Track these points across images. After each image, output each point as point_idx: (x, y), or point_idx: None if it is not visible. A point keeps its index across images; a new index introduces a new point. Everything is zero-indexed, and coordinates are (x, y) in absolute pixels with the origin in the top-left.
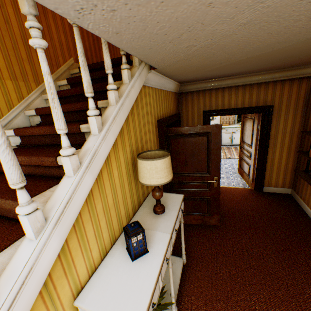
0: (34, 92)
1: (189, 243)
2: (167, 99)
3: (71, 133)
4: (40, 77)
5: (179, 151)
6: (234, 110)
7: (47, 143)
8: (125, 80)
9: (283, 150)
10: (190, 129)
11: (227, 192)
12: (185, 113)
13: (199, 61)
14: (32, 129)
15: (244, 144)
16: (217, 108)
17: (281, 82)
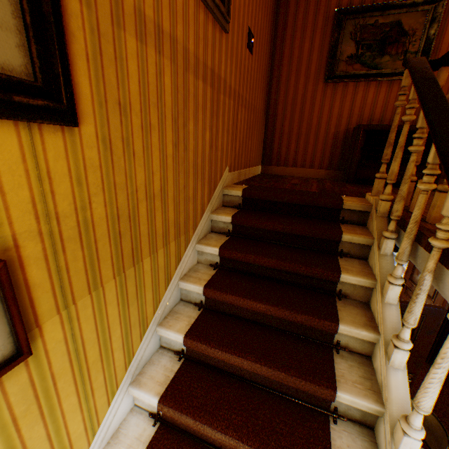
0: (190, 243)
1: None
2: None
3: (311, 393)
4: (198, 215)
5: None
6: None
7: (241, 374)
8: (389, 298)
9: None
10: None
11: None
12: None
13: None
14: (227, 354)
15: (414, 286)
16: None
17: None
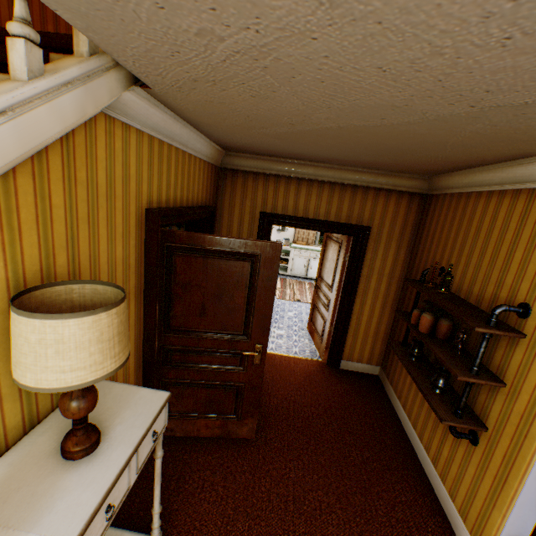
0: None
1: (182, 488)
2: (187, 170)
3: None
4: None
5: (192, 284)
6: (313, 221)
7: None
8: (16, 70)
9: (376, 302)
10: (220, 243)
11: (283, 366)
12: (228, 209)
13: (247, 100)
14: None
15: (322, 282)
16: (286, 213)
17: (386, 192)
